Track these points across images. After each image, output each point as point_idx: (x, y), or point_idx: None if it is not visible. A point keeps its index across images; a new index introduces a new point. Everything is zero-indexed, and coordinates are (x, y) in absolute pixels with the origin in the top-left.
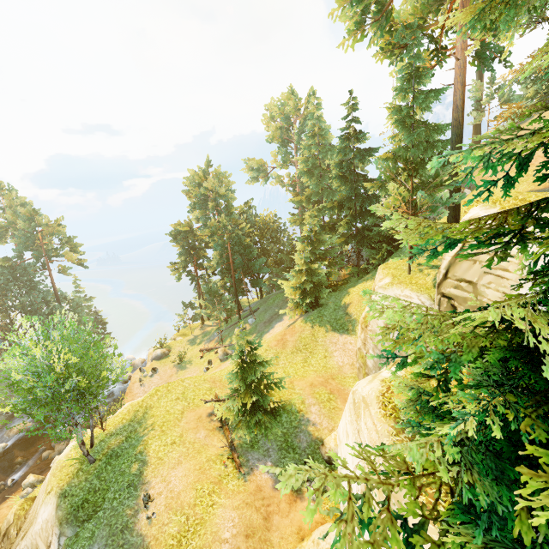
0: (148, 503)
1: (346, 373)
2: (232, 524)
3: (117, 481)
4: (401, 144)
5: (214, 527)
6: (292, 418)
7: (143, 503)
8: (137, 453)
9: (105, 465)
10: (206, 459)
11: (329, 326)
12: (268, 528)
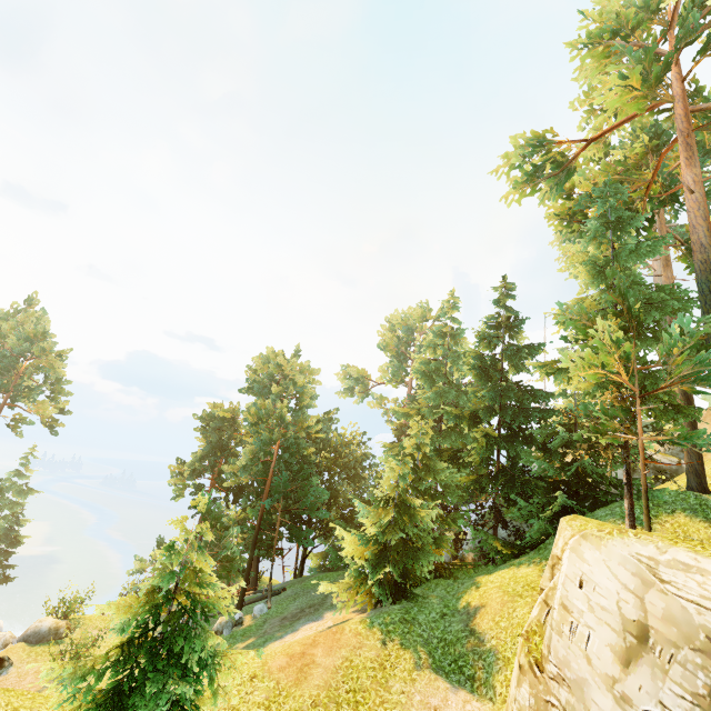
0: None
1: None
2: None
3: None
4: (597, 305)
5: None
6: None
7: None
8: None
9: None
10: None
11: (426, 652)
12: None
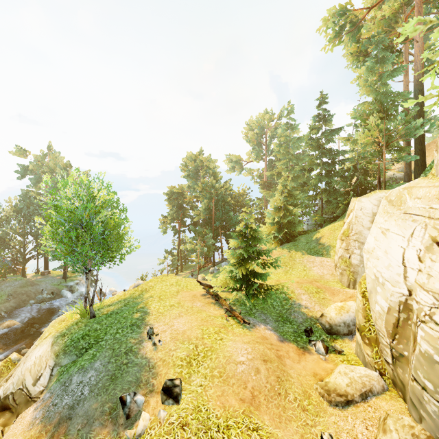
0: (153, 335)
1: (328, 279)
2: (245, 352)
3: (119, 322)
4: (370, 106)
5: (227, 353)
6: (283, 303)
7: (147, 335)
8: (138, 308)
9: (105, 317)
10: (206, 315)
11: (305, 251)
12: (282, 364)
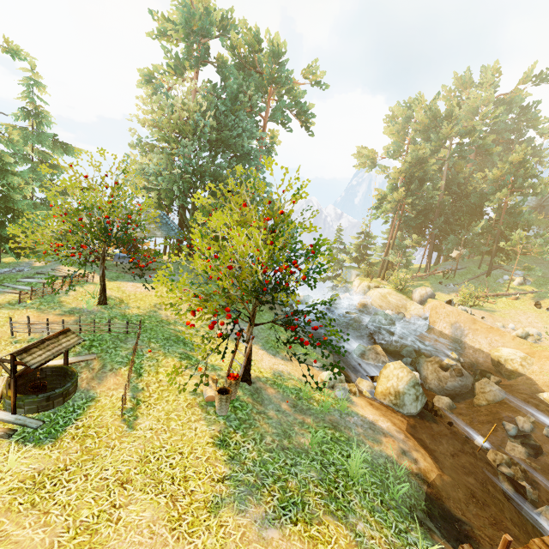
0: None
1: None
2: None
3: None
4: None
5: None
6: None
7: None
8: None
9: None
10: None
11: None
12: None
